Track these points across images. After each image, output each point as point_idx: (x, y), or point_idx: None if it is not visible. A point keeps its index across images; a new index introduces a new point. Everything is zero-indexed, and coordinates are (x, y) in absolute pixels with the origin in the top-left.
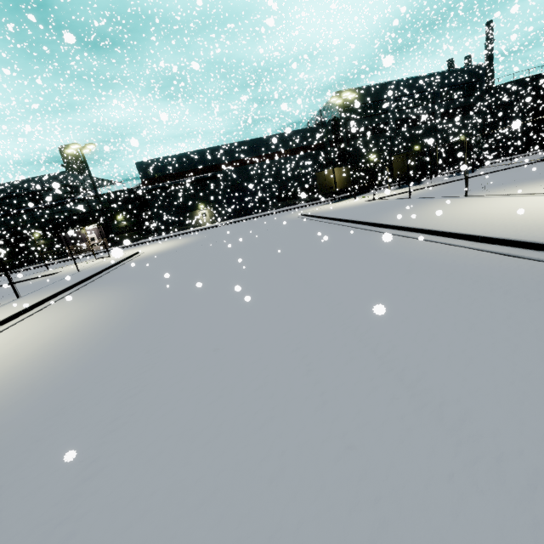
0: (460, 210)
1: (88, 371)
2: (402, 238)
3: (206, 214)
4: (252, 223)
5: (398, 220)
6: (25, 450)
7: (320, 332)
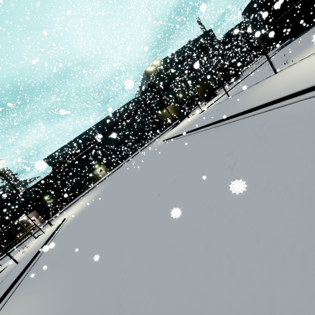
0: (308, 68)
1: None
2: (298, 103)
3: (101, 169)
4: (133, 161)
5: (261, 100)
6: None
7: None
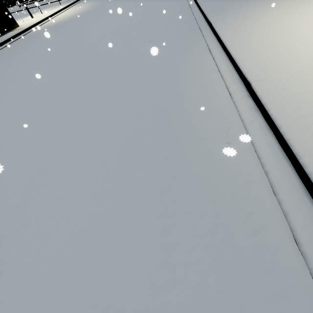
0: None
1: (93, 10)
2: None
3: None
4: None
5: None
6: (88, 13)
7: (131, 2)
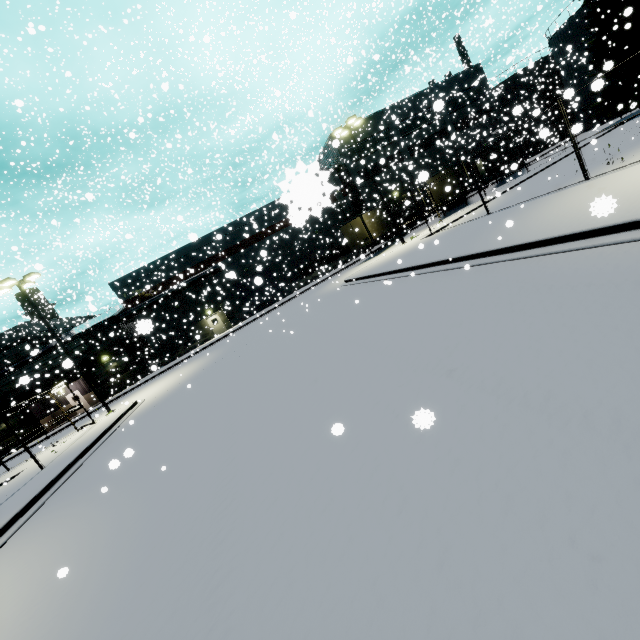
0: None
1: None
2: (601, 249)
3: (217, 320)
4: (280, 312)
5: (540, 231)
6: None
7: None
